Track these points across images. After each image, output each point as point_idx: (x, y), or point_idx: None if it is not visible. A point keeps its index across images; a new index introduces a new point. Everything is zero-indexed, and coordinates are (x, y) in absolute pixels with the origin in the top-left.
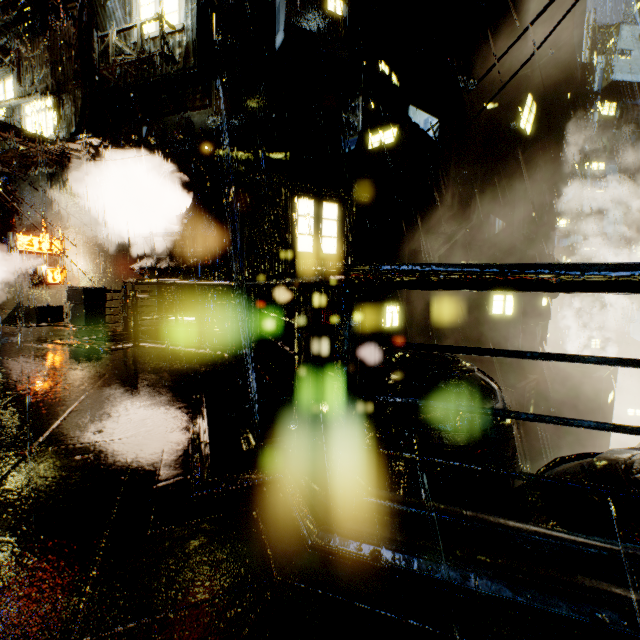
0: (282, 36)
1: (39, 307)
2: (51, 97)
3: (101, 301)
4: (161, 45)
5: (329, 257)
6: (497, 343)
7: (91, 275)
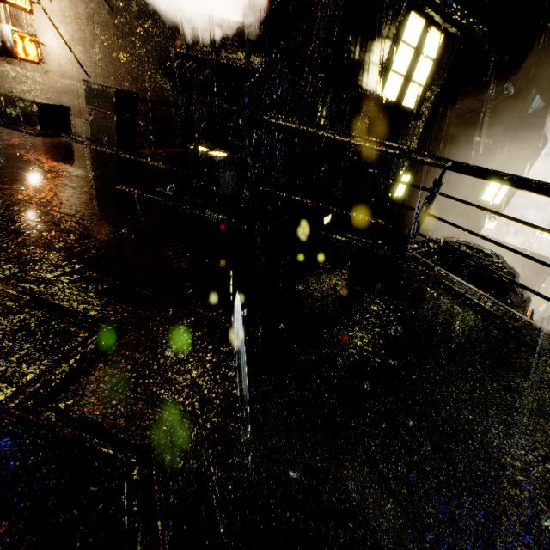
0: None
1: (39, 104)
2: None
3: (132, 114)
4: None
5: (409, 112)
6: (472, 227)
7: (80, 59)
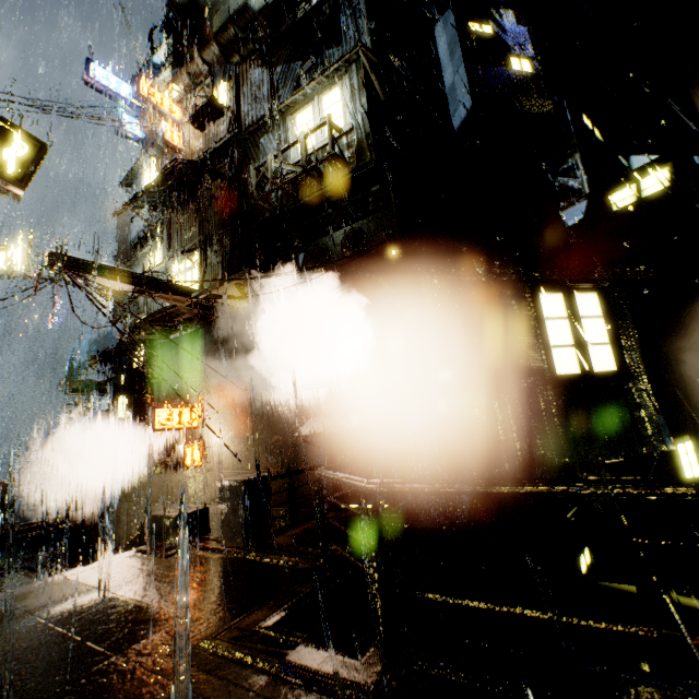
0: (467, 108)
1: (179, 516)
2: (198, 252)
3: (264, 498)
4: (332, 146)
5: (611, 376)
6: None
7: (236, 449)
